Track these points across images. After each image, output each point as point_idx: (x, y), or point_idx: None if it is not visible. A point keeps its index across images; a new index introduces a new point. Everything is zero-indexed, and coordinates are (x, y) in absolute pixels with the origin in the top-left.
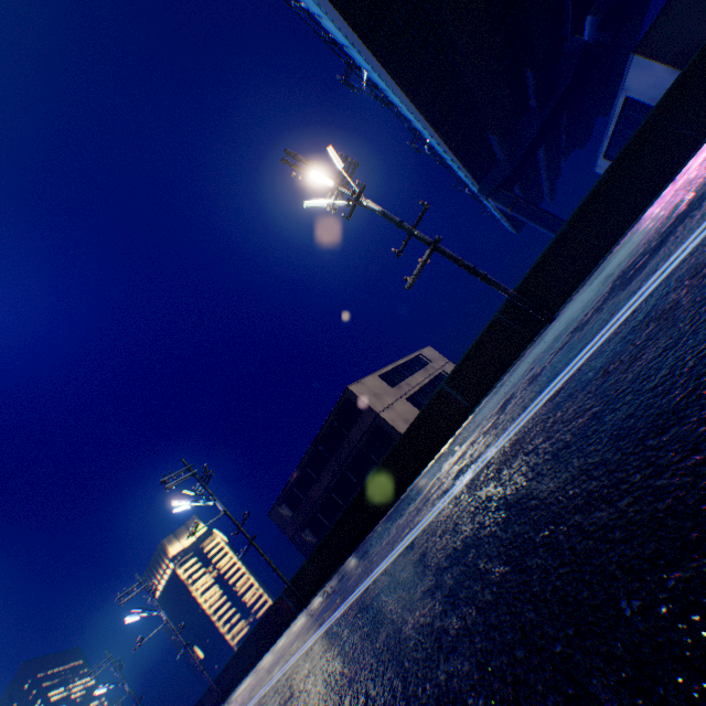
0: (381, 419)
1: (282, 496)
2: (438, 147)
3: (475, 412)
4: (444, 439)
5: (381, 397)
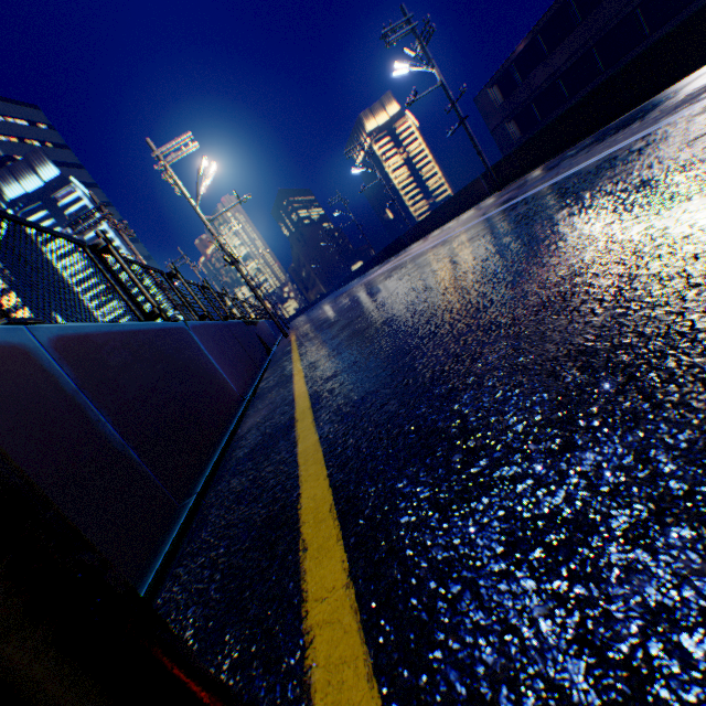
0: None
1: (496, 79)
2: None
3: None
4: None
5: None
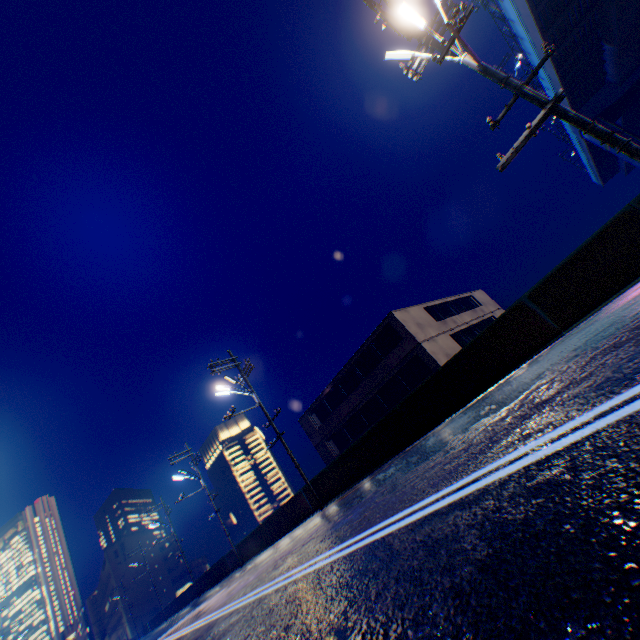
0: (421, 349)
1: (313, 407)
2: (536, 58)
3: (572, 331)
4: (510, 365)
5: (423, 328)
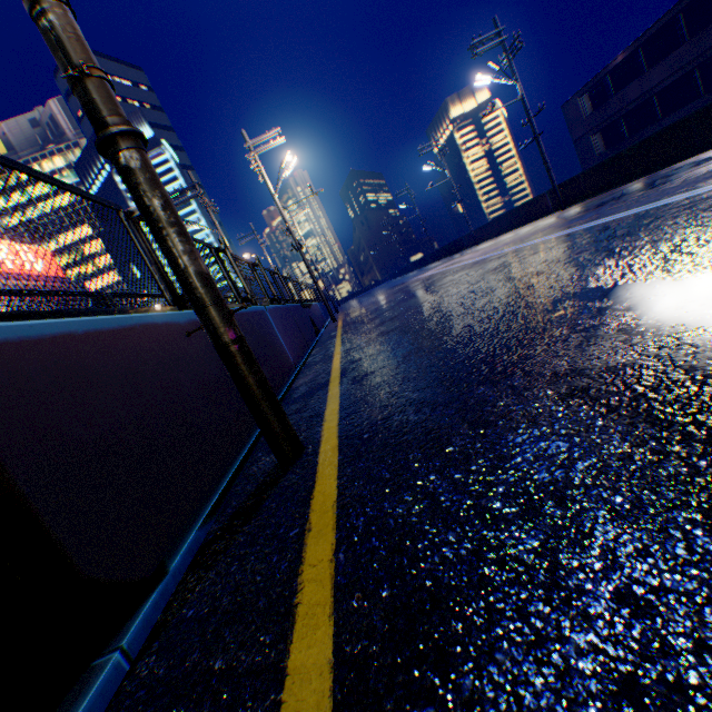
0: None
1: (587, 88)
2: None
3: None
4: None
5: None
